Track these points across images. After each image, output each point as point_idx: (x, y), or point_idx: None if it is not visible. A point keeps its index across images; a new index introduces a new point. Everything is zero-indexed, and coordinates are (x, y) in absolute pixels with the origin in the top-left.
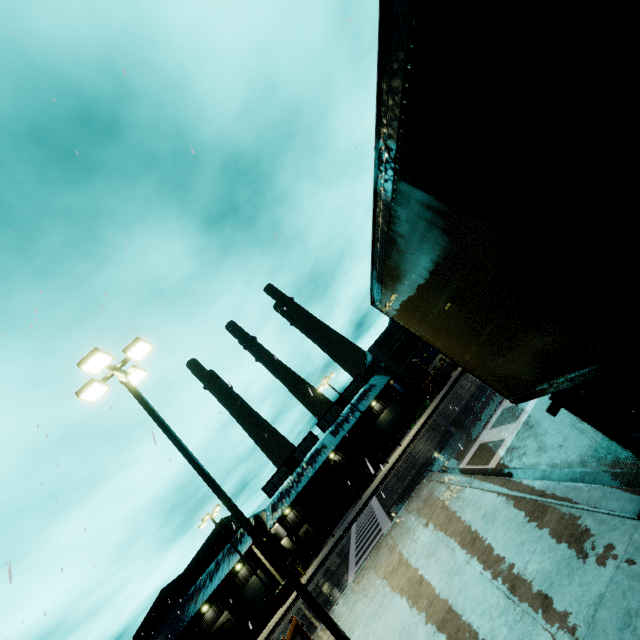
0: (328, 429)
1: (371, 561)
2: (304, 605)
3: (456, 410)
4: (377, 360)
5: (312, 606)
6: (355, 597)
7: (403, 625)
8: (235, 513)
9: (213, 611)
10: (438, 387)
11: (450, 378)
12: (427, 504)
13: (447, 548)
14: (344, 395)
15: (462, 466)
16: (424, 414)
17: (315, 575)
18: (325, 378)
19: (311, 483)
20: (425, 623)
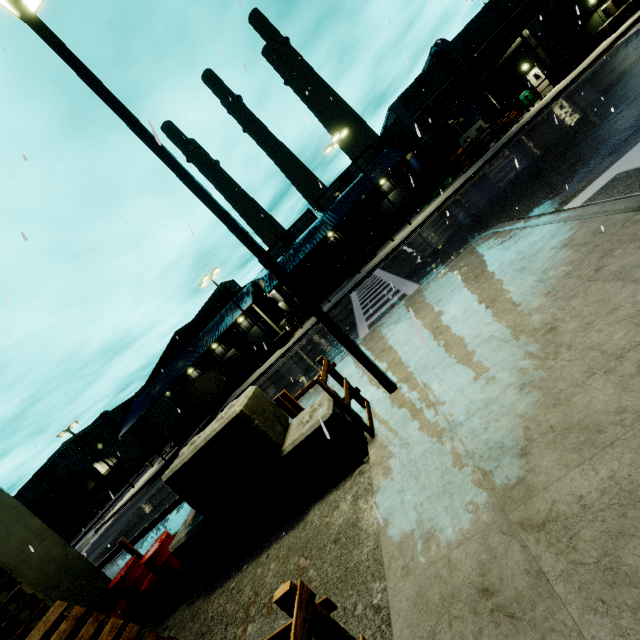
0: (328, 208)
1: (400, 314)
2: (304, 349)
3: (517, 169)
4: (399, 122)
5: (351, 349)
6: (383, 345)
7: (525, 379)
8: (239, 234)
9: (222, 348)
10: (471, 160)
11: (489, 149)
12: (508, 252)
13: (627, 285)
14: (350, 170)
15: (571, 207)
16: (445, 192)
17: (312, 329)
18: (336, 135)
19: (307, 259)
20: (615, 383)
